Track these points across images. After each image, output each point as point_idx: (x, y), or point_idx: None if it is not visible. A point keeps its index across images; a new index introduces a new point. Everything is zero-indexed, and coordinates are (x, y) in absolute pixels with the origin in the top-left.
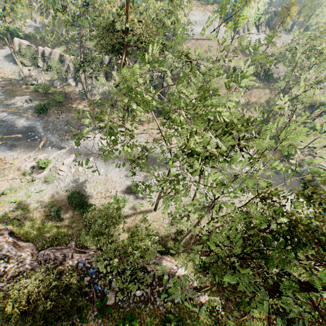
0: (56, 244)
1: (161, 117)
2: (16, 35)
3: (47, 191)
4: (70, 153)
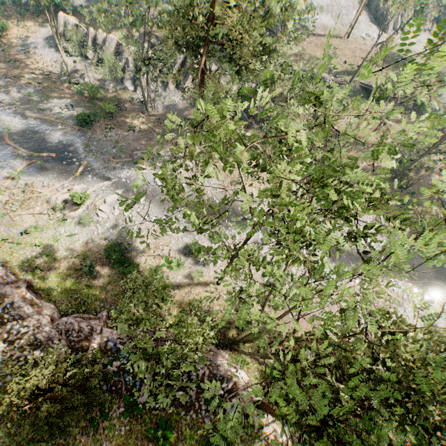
0: (84, 310)
1: (247, 151)
2: (61, 8)
3: (81, 236)
4: (116, 187)
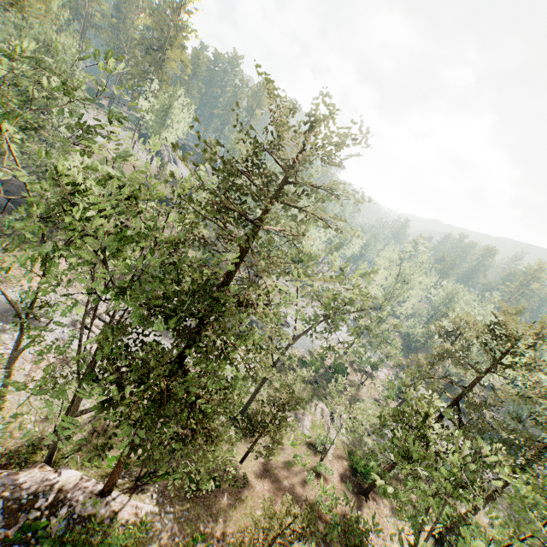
0: None
1: (24, 246)
2: None
3: None
4: None
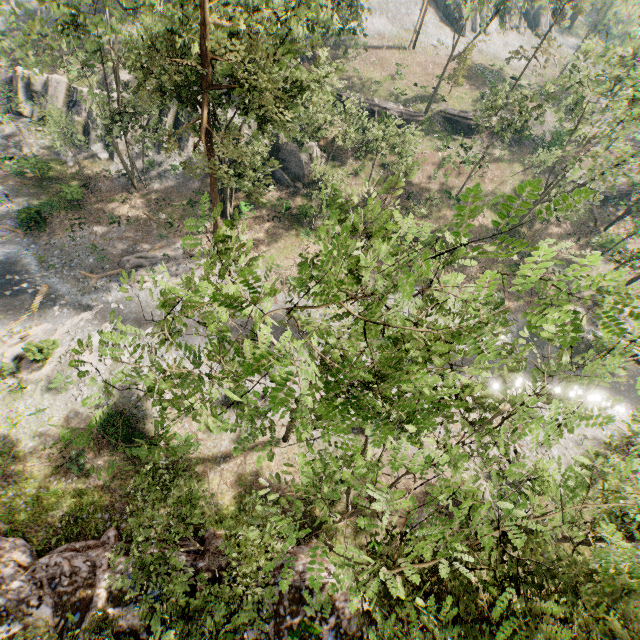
0: (77, 533)
1: (298, 230)
2: None
3: (55, 410)
4: (102, 319)
